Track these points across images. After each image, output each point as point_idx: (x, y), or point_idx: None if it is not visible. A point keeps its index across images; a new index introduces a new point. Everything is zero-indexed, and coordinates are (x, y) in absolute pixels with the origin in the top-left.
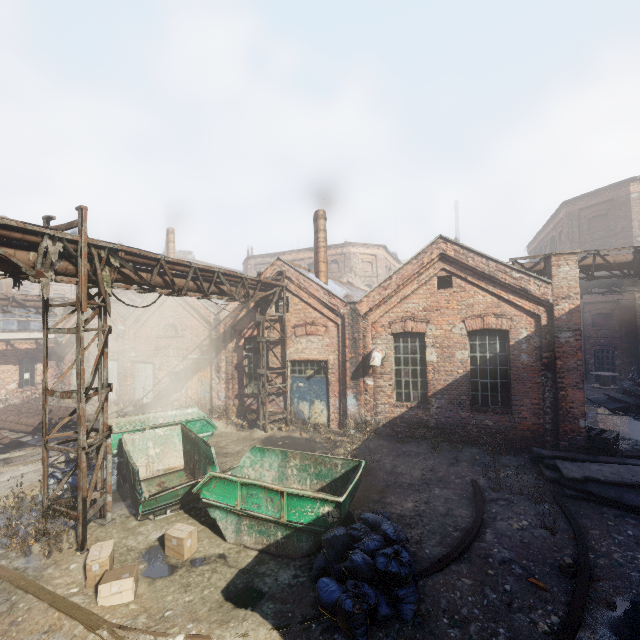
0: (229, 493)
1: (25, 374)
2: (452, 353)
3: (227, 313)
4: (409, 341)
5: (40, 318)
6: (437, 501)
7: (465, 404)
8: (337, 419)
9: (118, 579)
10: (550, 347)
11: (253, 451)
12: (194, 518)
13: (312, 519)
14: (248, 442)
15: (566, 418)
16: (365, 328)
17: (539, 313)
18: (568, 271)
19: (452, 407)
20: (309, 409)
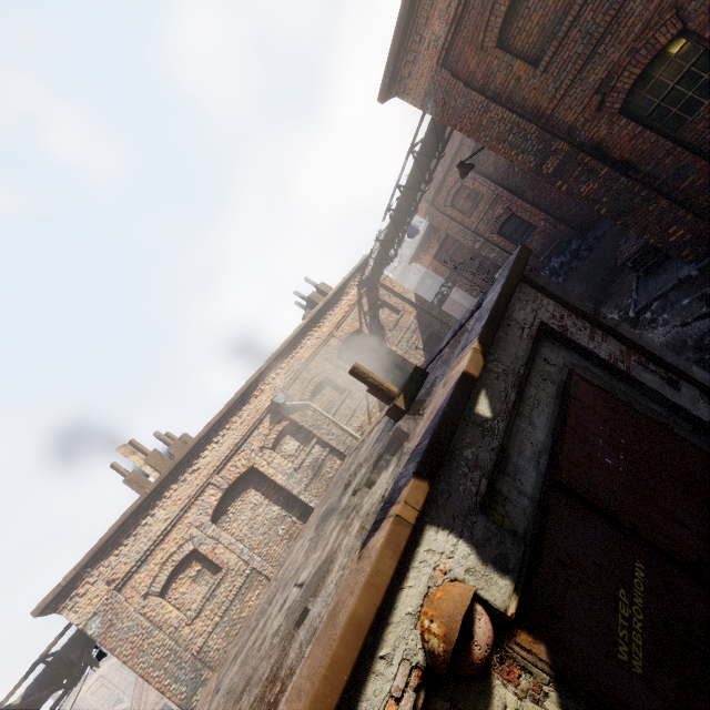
0: None
1: None
2: None
3: None
4: None
5: None
6: None
7: None
8: None
9: None
10: None
11: None
12: None
13: None
14: None
15: None
16: None
17: None
18: None
19: None
20: None
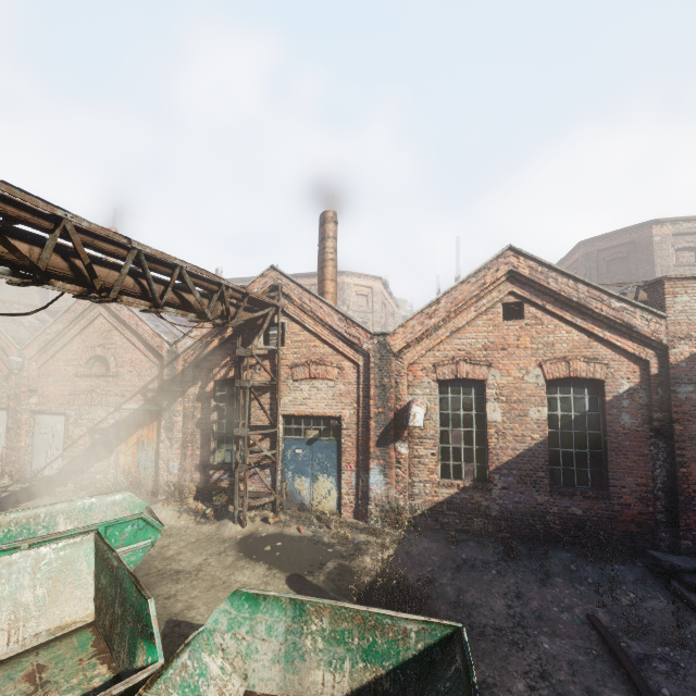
0: None
1: None
2: (524, 410)
3: (189, 343)
4: (461, 391)
5: None
6: (558, 670)
7: (543, 484)
8: (352, 504)
9: None
10: (663, 405)
11: (235, 600)
12: None
13: None
14: (214, 546)
15: (689, 506)
16: (399, 371)
17: (647, 358)
18: (687, 302)
19: (524, 488)
20: (310, 488)
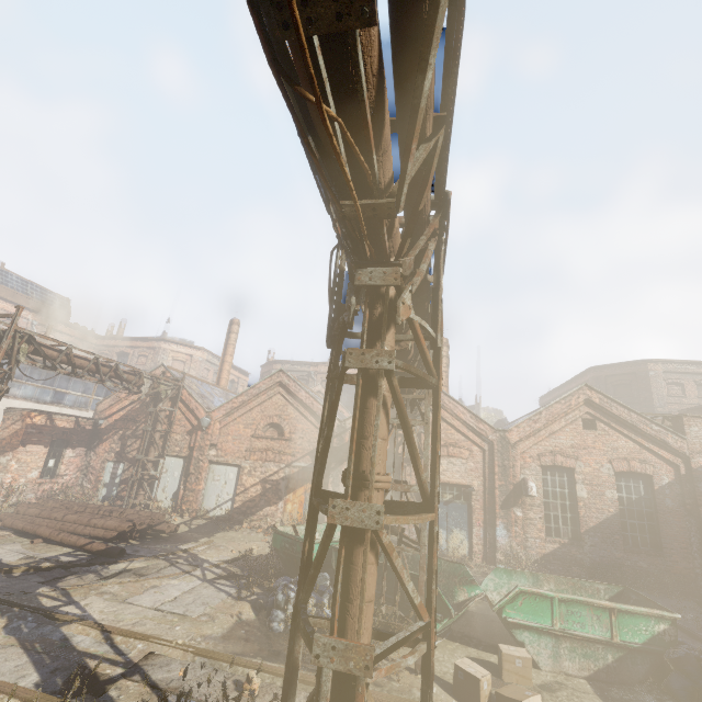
0: (542, 611)
1: (50, 460)
2: (602, 491)
3: None
4: (557, 475)
5: (77, 392)
6: None
7: (618, 544)
8: (481, 552)
9: (529, 696)
10: (691, 495)
11: (497, 572)
12: (470, 646)
13: (647, 638)
14: None
15: None
16: (514, 457)
17: (678, 463)
18: (698, 431)
19: (606, 546)
20: (447, 538)
